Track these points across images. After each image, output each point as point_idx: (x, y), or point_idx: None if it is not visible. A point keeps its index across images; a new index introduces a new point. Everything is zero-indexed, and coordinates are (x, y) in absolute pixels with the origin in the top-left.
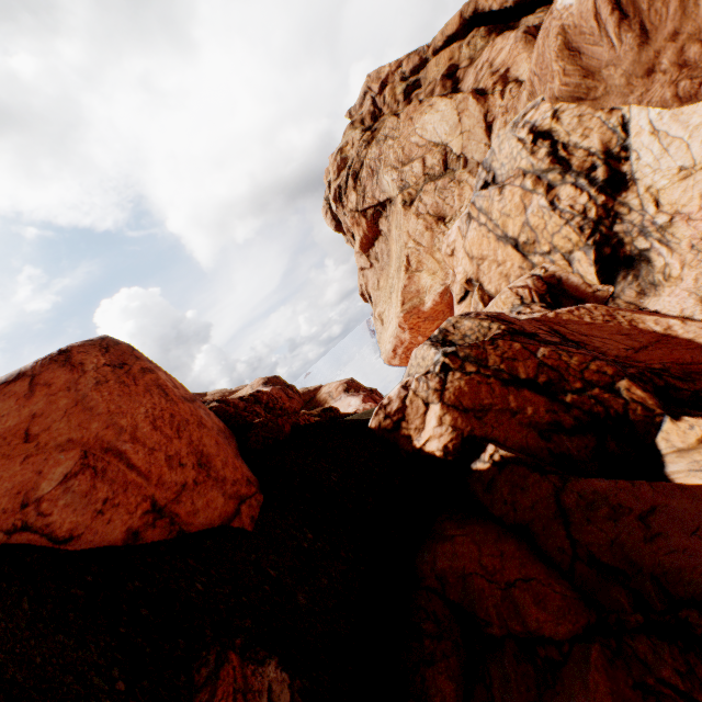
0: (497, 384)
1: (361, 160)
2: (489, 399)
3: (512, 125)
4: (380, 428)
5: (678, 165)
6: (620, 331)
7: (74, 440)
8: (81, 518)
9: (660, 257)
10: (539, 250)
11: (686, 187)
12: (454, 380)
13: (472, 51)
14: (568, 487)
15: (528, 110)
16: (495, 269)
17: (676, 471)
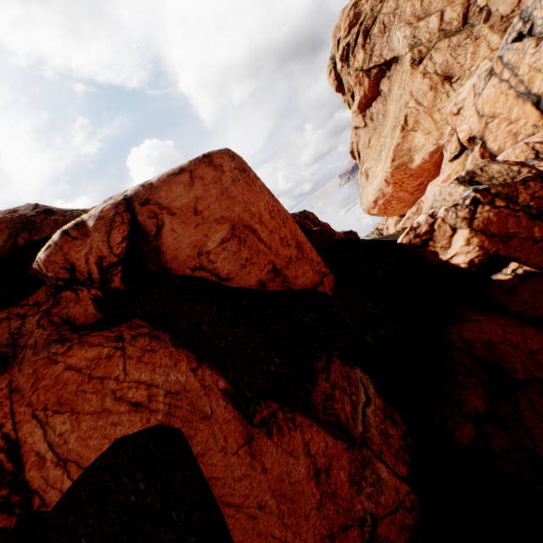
0: (524, 218)
1: (374, 16)
2: (515, 229)
3: None
4: (409, 244)
5: None
6: None
7: (224, 217)
8: (233, 268)
9: None
10: None
11: None
12: (483, 211)
13: None
14: None
15: None
16: (504, 127)
17: None
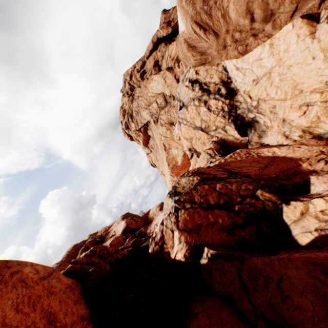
0: (201, 211)
1: (131, 109)
2: (200, 220)
3: (182, 81)
4: (153, 251)
5: (251, 79)
6: (254, 160)
7: None
8: None
9: (261, 119)
10: (211, 129)
11: (258, 87)
12: (182, 214)
13: (161, 53)
14: (244, 267)
15: (185, 73)
16: (198, 141)
17: (296, 233)
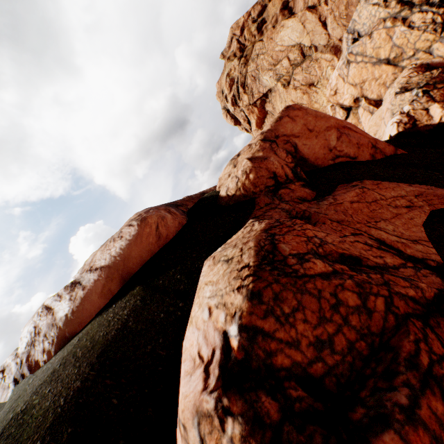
0: None
1: (244, 75)
2: None
3: (365, 0)
4: (405, 129)
5: None
6: None
7: (328, 127)
8: (354, 150)
9: None
10: (405, 57)
11: None
12: (435, 93)
13: None
14: None
15: None
16: (374, 84)
17: None
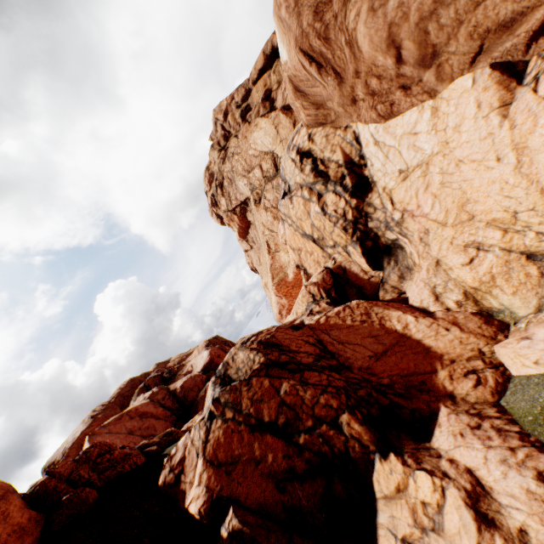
0: (246, 431)
1: (222, 173)
2: (239, 449)
3: (287, 148)
4: (165, 483)
5: (397, 168)
6: (371, 333)
7: None
8: None
9: (407, 245)
10: (328, 244)
11: (406, 187)
12: (216, 428)
13: (278, 76)
14: None
15: (294, 135)
16: (309, 257)
17: (381, 524)
